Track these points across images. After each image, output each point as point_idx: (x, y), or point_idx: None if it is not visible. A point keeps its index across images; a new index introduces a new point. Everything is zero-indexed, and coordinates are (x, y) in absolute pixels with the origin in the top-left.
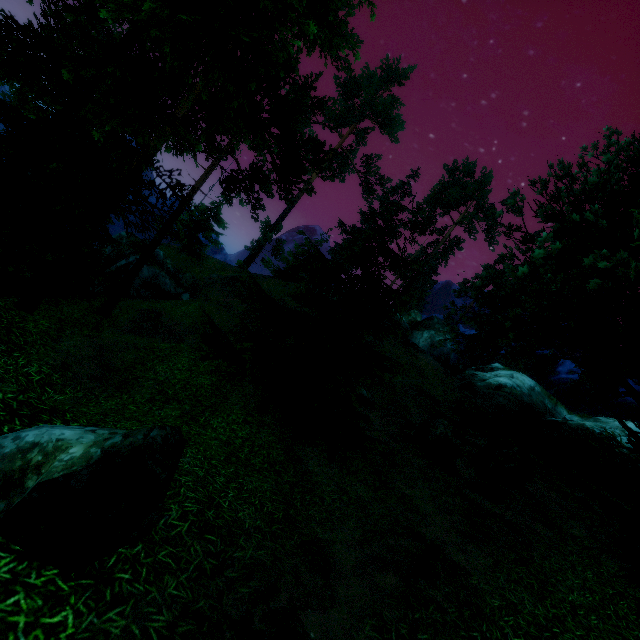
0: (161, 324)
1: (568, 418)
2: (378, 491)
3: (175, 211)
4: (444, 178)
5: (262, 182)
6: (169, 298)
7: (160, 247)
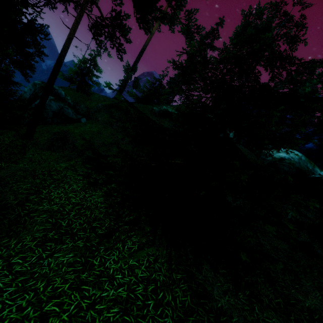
0: (67, 141)
1: (322, 174)
2: (290, 318)
3: (59, 56)
4: (244, 20)
5: (121, 27)
6: (73, 122)
7: (62, 89)
